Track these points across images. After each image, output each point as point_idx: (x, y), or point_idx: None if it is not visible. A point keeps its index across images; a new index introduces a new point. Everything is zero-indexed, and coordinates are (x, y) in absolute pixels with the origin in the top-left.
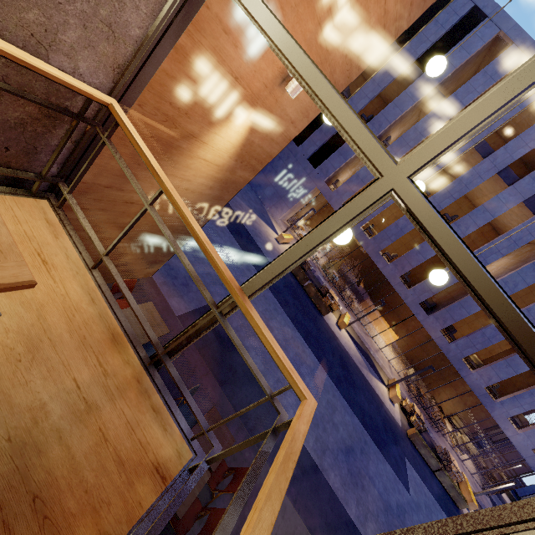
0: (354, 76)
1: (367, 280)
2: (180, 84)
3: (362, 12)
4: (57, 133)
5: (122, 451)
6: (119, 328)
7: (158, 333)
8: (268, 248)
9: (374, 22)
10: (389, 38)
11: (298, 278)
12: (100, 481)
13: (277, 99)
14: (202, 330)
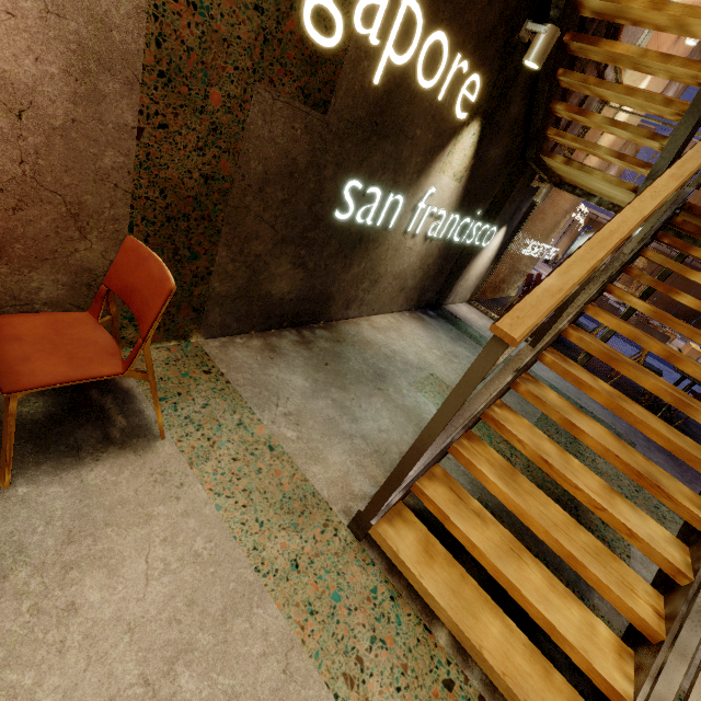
0: None
1: None
2: None
3: None
4: (579, 124)
5: None
6: None
7: None
8: None
9: None
10: None
11: None
12: None
13: None
14: None
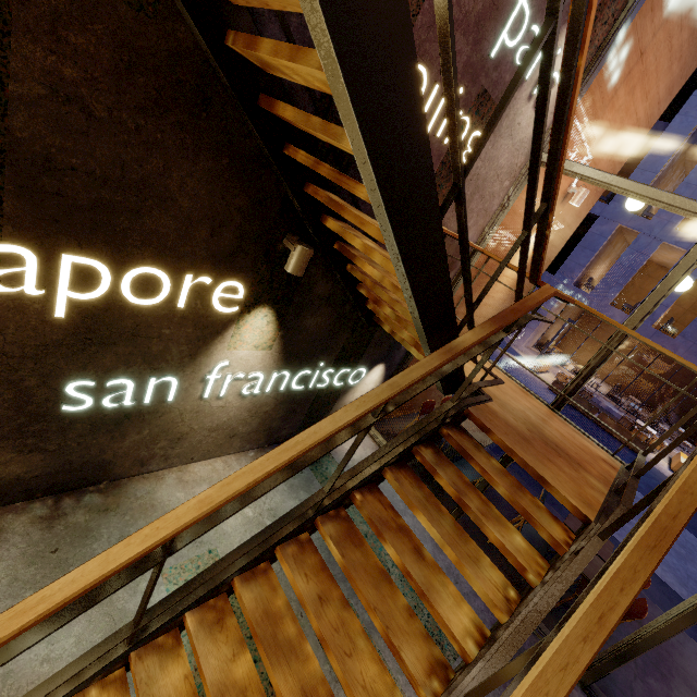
0: (617, 171)
1: (693, 404)
2: (506, 227)
3: (619, 130)
4: None
5: (577, 444)
6: (520, 387)
7: (490, 440)
8: (527, 379)
9: (629, 129)
10: (643, 131)
11: (580, 410)
12: (578, 452)
13: (558, 213)
14: (595, 367)
